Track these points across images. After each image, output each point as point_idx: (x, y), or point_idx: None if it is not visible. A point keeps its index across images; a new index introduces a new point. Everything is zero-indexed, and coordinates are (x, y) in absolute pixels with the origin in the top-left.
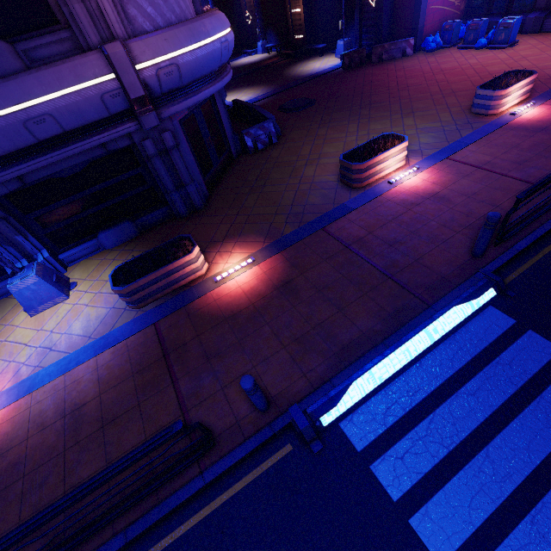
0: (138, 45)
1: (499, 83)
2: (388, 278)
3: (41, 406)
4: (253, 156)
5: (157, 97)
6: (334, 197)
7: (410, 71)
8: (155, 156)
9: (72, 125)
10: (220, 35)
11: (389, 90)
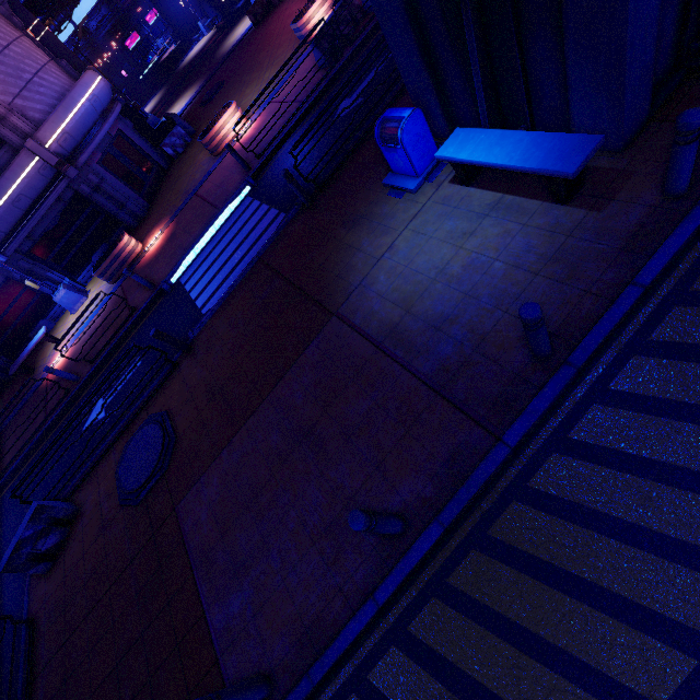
0: (40, 134)
1: (304, 12)
2: (211, 206)
3: (84, 337)
4: (177, 161)
5: (70, 157)
6: (207, 169)
7: (294, 5)
8: (93, 193)
9: (35, 195)
10: (88, 95)
11: (271, 42)
